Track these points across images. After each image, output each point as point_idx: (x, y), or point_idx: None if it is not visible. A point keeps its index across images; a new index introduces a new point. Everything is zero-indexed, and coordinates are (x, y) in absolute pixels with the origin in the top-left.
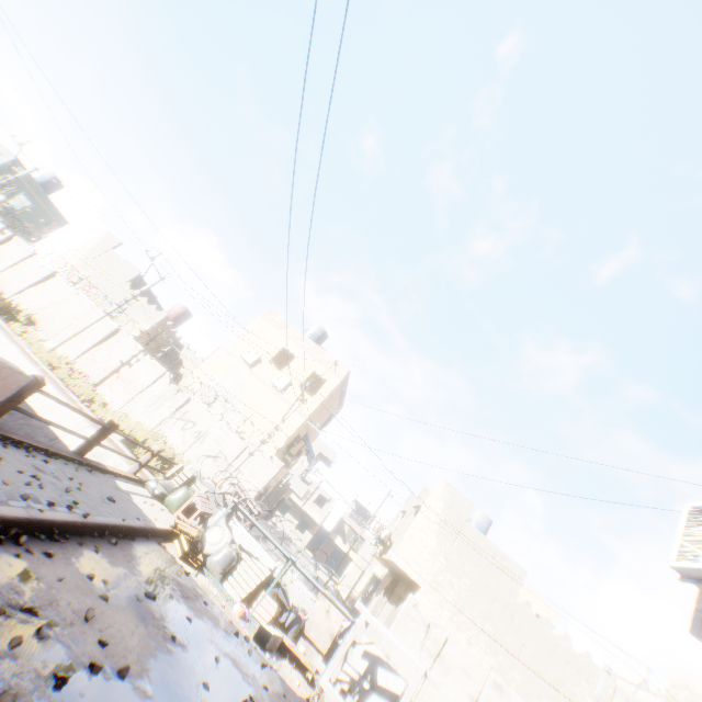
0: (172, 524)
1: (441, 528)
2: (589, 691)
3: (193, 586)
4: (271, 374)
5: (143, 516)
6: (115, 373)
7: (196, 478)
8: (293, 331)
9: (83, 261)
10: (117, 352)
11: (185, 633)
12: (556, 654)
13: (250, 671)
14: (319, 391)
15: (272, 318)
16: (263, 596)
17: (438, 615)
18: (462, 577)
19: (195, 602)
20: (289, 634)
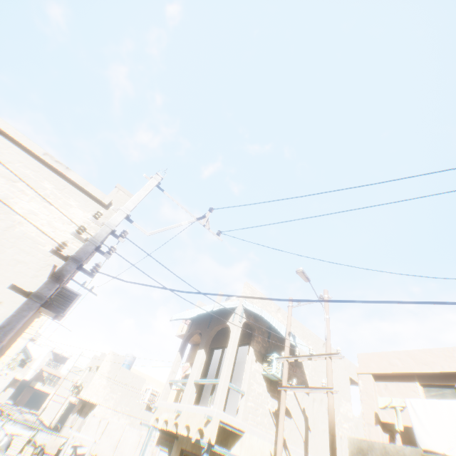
0: None
1: (109, 374)
2: None
3: None
4: None
5: None
6: None
7: None
8: None
9: None
10: None
11: None
12: None
13: None
14: (39, 321)
15: None
16: (29, 447)
17: (105, 413)
18: (118, 392)
19: None
20: (39, 455)
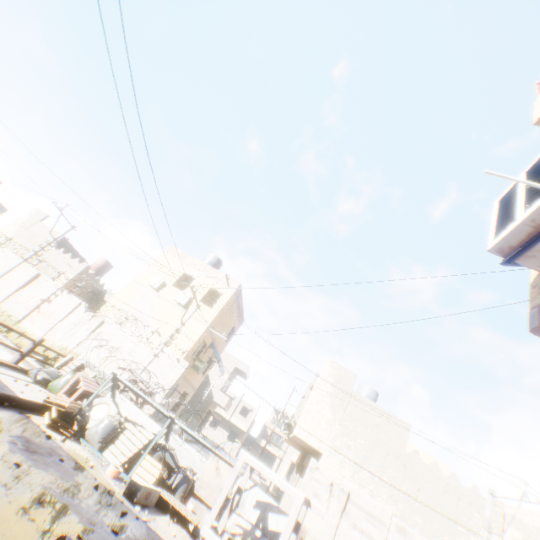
0: (45, 399)
1: (333, 399)
2: (483, 522)
3: (53, 447)
4: (175, 295)
5: (1, 386)
6: (36, 309)
7: (88, 367)
8: (191, 259)
9: (16, 233)
10: (39, 293)
11: (0, 474)
12: (448, 493)
13: (97, 517)
14: (217, 302)
15: (173, 252)
16: (143, 456)
17: (341, 476)
18: (356, 439)
19: (45, 457)
20: (176, 495)
